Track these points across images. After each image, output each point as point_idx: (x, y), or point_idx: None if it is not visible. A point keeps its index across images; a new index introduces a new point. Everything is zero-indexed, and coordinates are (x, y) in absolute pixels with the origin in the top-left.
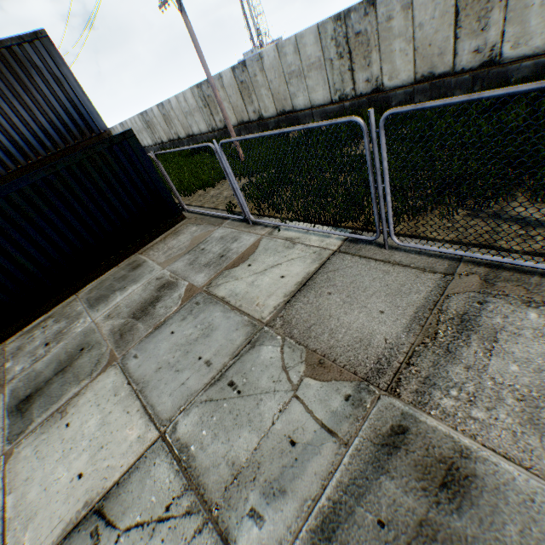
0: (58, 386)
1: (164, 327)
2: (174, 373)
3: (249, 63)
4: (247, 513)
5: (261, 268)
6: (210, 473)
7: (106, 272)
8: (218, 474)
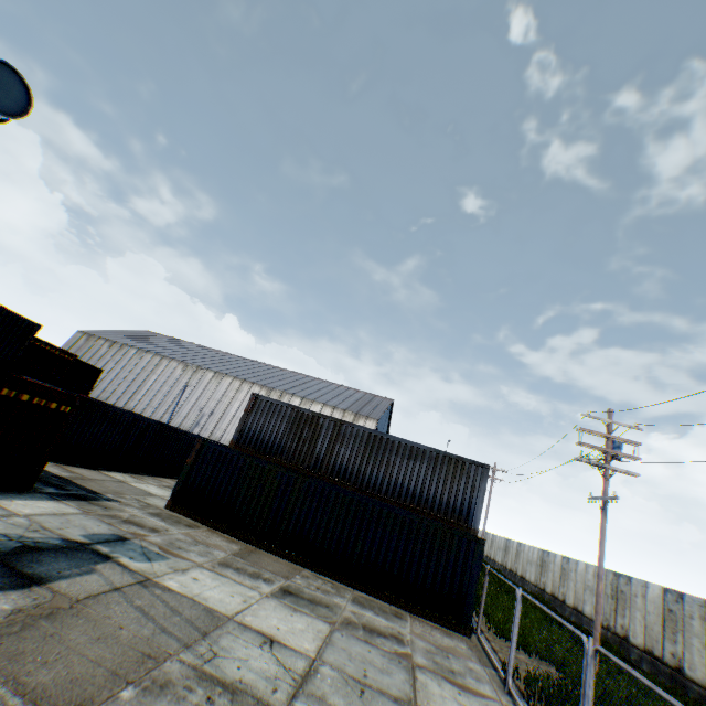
0: (304, 602)
1: (370, 644)
2: (348, 657)
3: (687, 598)
4: (309, 704)
5: (463, 701)
6: (314, 684)
7: (381, 598)
8: (315, 688)
